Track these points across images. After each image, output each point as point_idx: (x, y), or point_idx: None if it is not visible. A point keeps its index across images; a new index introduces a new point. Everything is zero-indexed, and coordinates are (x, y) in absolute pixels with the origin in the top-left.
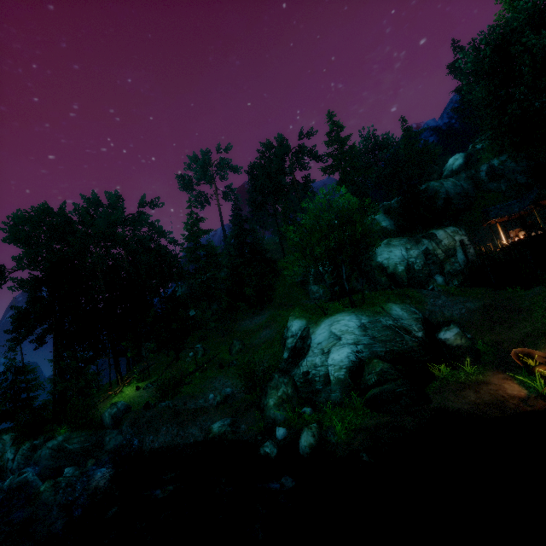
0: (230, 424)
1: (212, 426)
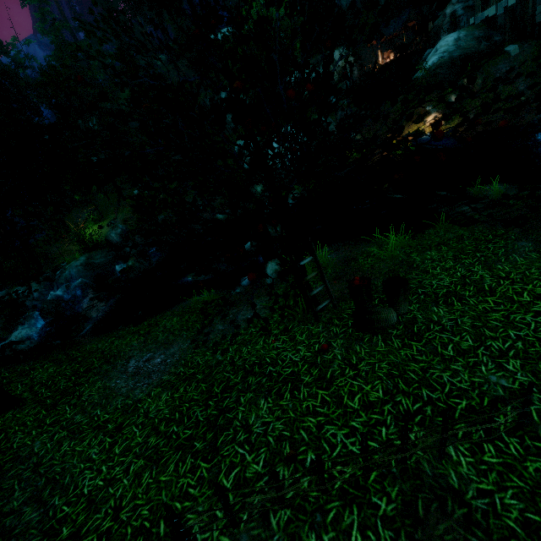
0: (230, 211)
1: (217, 216)
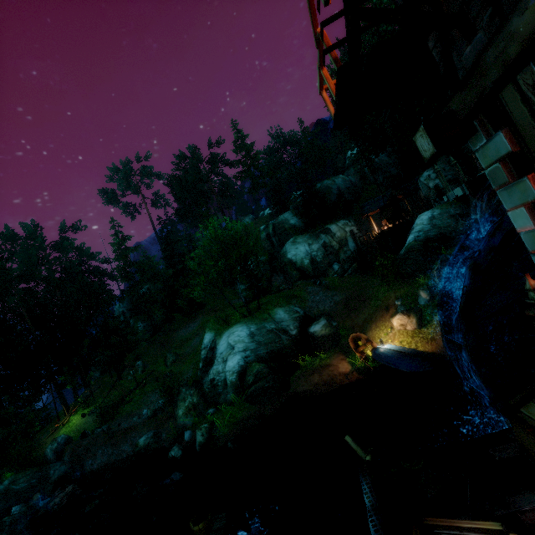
0: (153, 436)
1: (139, 441)
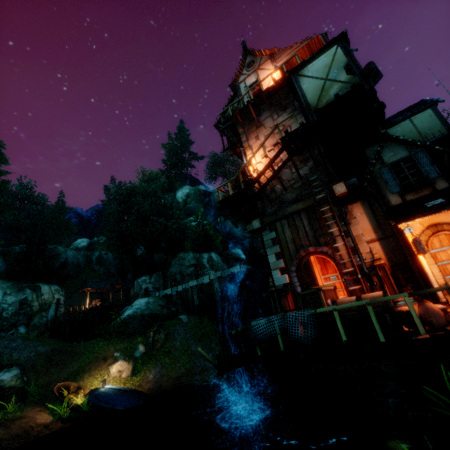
0: None
1: None
